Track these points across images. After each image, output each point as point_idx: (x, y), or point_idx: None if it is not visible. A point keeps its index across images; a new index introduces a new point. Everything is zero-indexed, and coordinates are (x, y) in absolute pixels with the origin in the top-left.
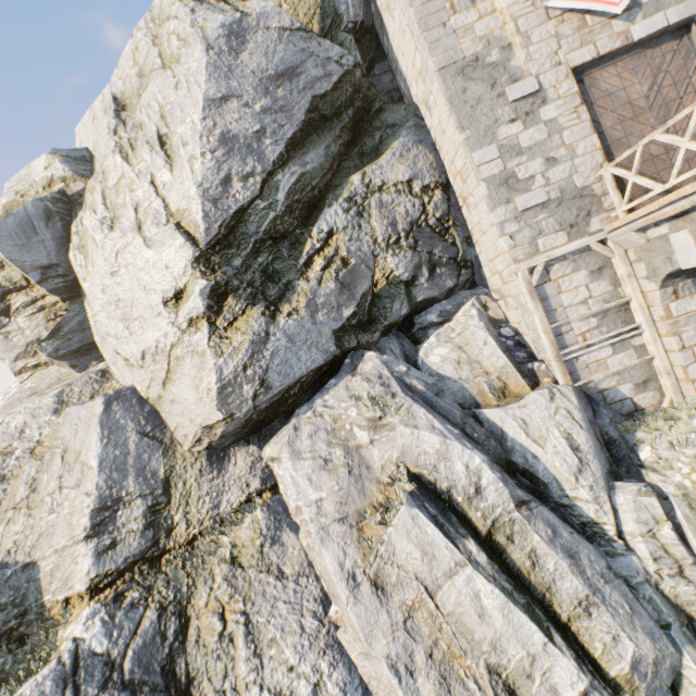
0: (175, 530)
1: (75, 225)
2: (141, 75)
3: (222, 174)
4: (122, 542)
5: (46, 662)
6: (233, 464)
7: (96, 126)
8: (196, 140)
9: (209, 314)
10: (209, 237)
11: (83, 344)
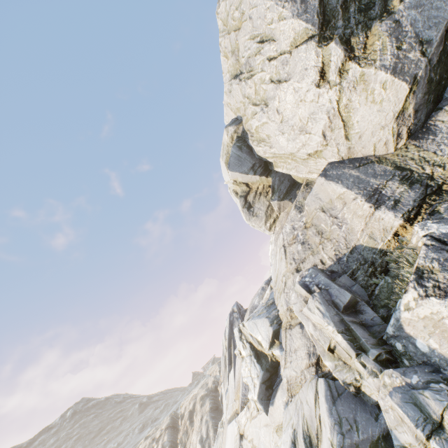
0: (433, 175)
1: (250, 141)
2: (233, 53)
3: (298, 2)
4: (400, 198)
5: (416, 254)
6: (440, 124)
7: (231, 97)
8: (275, 9)
9: (347, 55)
10: (316, 26)
11: (286, 189)
